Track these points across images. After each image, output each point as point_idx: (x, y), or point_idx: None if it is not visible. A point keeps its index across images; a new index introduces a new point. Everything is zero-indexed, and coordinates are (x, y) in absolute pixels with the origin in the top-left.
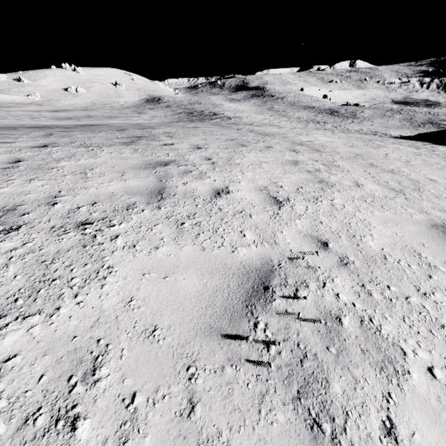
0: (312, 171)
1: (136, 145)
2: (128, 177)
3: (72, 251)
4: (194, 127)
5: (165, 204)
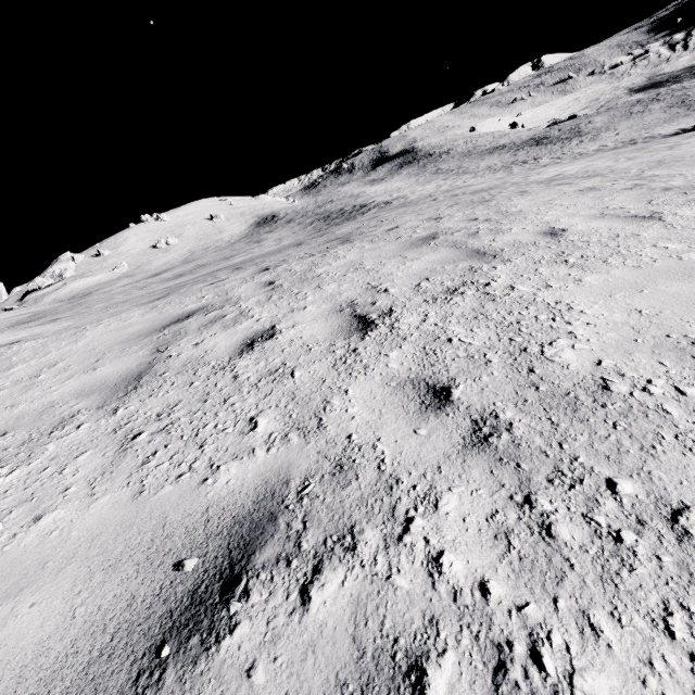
0: (633, 187)
1: (361, 239)
2: (415, 256)
3: (487, 306)
4: (373, 217)
5: (508, 257)
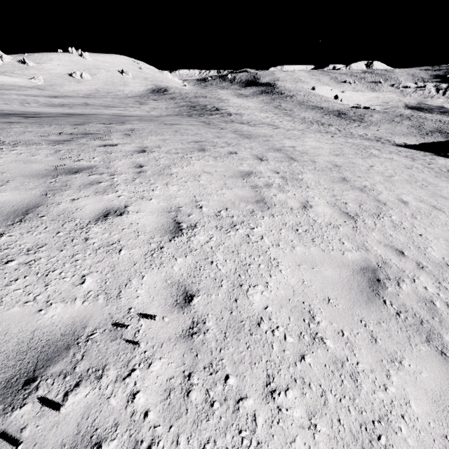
0: (259, 187)
1: (66, 145)
2: (7, 188)
3: None
4: (174, 123)
5: (15, 230)
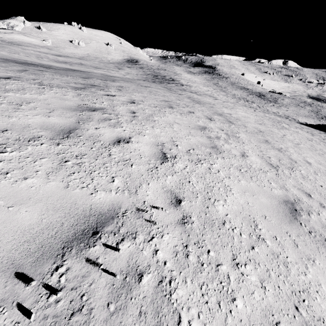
0: (212, 138)
1: (83, 91)
2: (54, 114)
3: None
4: (147, 86)
5: (66, 142)
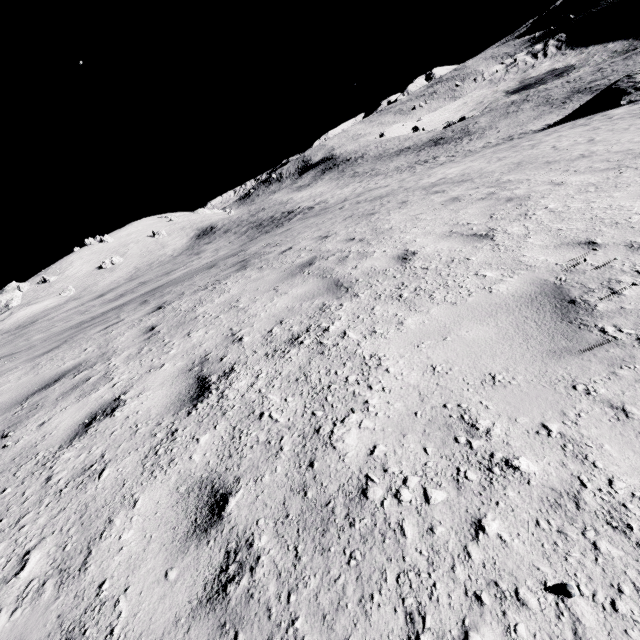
0: (486, 197)
1: (254, 265)
2: (285, 289)
3: (314, 361)
4: (287, 229)
5: (358, 291)
